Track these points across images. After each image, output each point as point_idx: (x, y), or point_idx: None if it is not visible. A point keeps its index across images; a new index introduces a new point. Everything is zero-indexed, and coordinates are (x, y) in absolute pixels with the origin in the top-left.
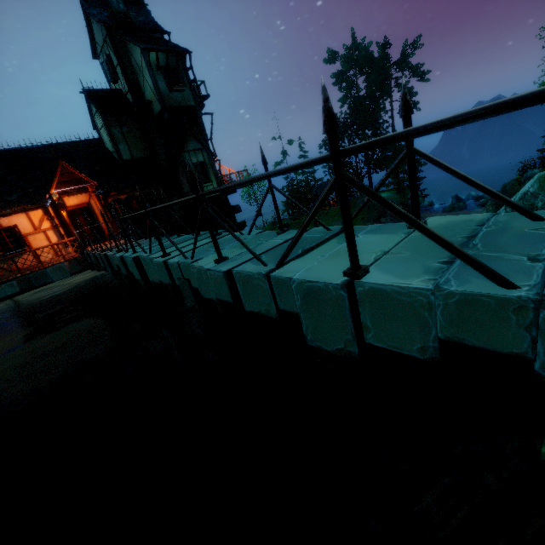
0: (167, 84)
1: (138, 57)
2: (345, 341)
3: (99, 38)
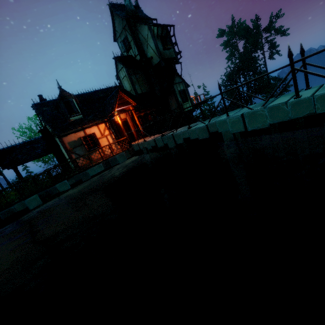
0: (162, 45)
1: (145, 33)
2: None
3: (119, 28)
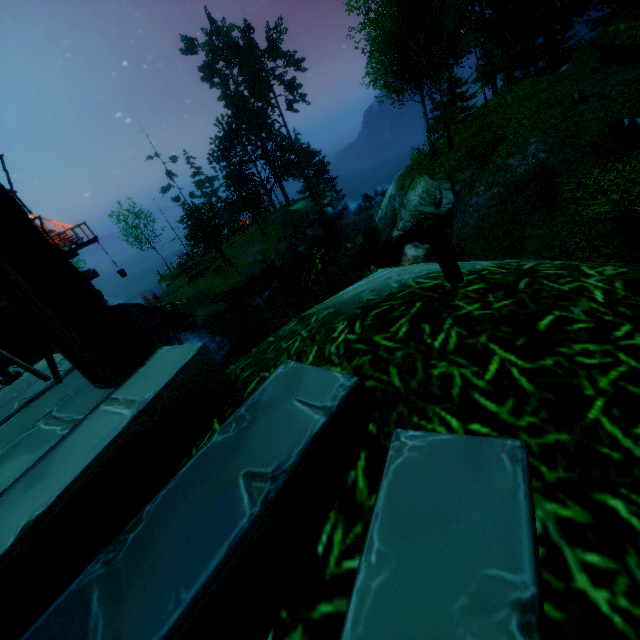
0: None
1: None
2: None
3: None
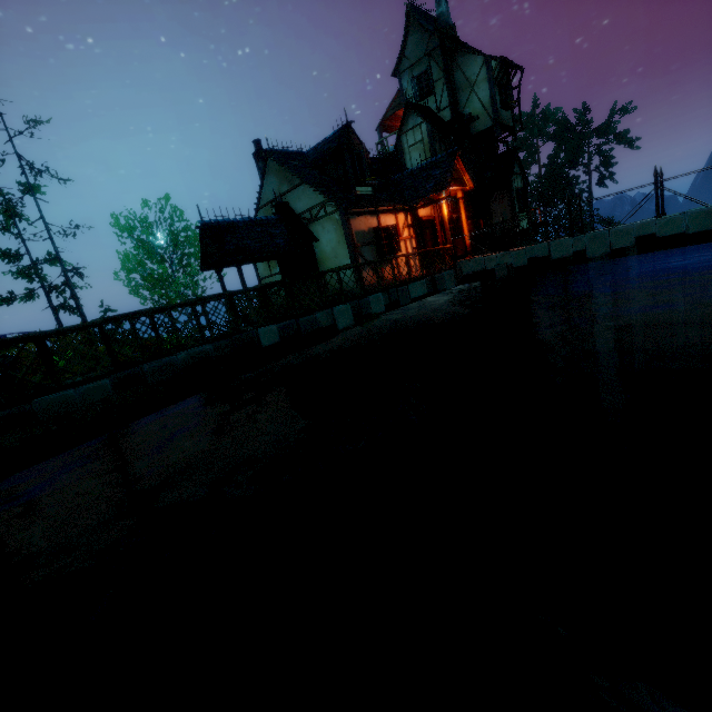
0: (502, 99)
1: (472, 70)
2: None
3: (413, 53)
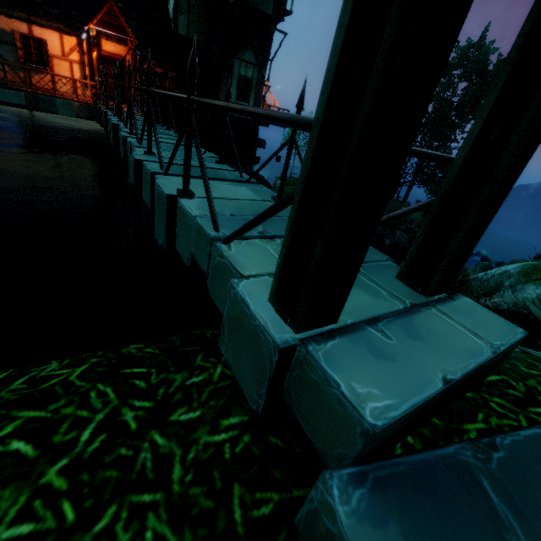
0: None
1: None
2: (163, 238)
3: None
